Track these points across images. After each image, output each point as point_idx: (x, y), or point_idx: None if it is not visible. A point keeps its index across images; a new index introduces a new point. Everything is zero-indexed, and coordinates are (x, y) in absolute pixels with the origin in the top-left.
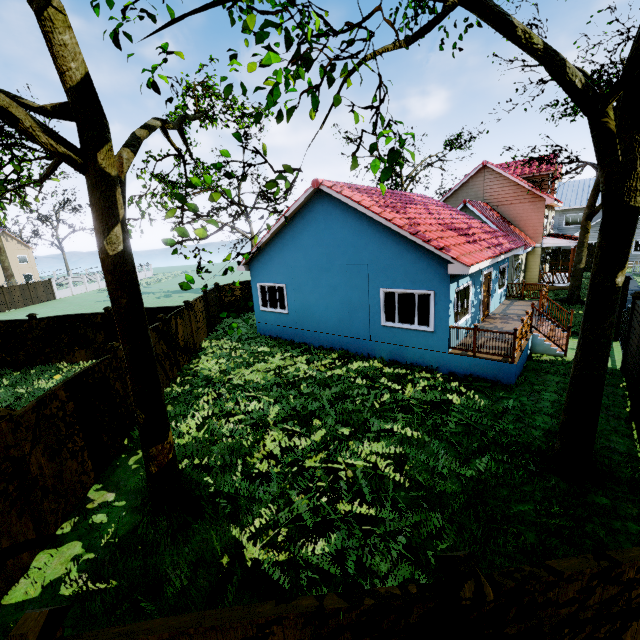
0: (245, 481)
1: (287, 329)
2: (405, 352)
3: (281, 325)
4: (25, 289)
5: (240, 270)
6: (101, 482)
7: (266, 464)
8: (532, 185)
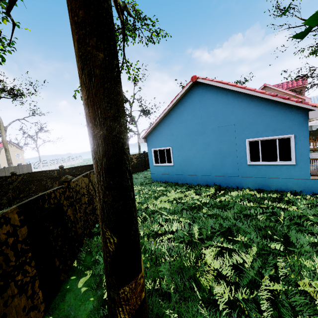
0: (217, 315)
1: (173, 175)
2: (269, 182)
3: (168, 173)
4: (17, 168)
5: (140, 142)
6: (51, 315)
7: (226, 288)
8: (295, 93)
